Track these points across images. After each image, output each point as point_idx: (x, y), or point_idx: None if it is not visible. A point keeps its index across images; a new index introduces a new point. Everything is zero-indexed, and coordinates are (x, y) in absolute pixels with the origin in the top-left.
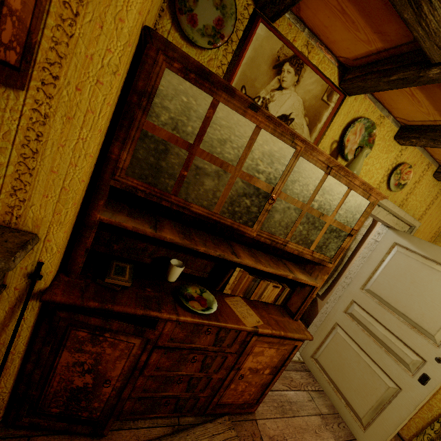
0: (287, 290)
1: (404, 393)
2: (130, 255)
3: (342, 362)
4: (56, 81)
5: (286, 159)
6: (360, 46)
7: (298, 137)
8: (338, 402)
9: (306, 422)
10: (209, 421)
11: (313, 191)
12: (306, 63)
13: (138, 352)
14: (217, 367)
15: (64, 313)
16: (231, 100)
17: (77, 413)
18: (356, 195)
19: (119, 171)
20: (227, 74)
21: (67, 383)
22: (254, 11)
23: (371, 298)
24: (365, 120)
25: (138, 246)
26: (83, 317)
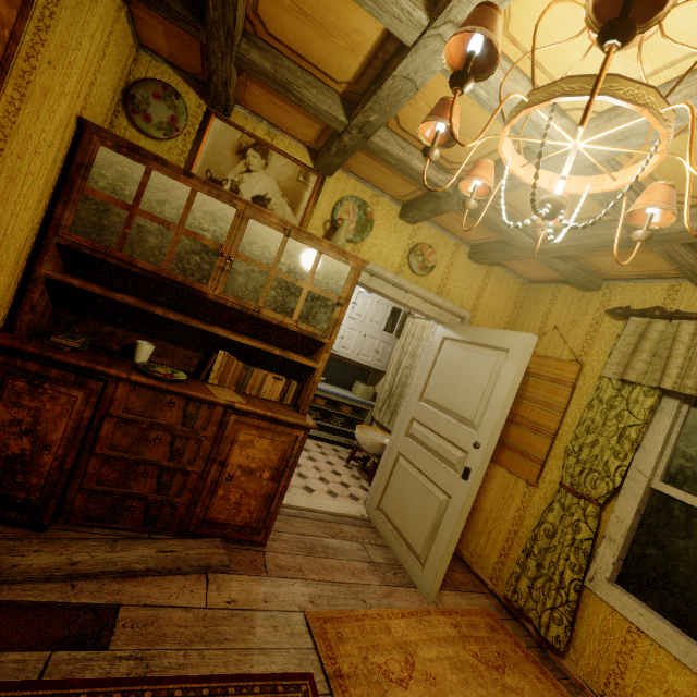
0: (295, 384)
1: (453, 500)
2: (95, 341)
3: (403, 497)
4: (2, 153)
5: (230, 218)
6: (308, 130)
7: (241, 200)
8: (400, 549)
9: (344, 564)
10: (191, 538)
11: (277, 254)
12: (271, 149)
13: (81, 408)
14: (192, 457)
15: (1, 357)
16: (163, 169)
17: (13, 492)
18: (331, 259)
19: (63, 229)
20: (189, 161)
21: (3, 449)
22: (208, 109)
23: (427, 406)
24: (353, 198)
25: (104, 330)
26: (20, 362)
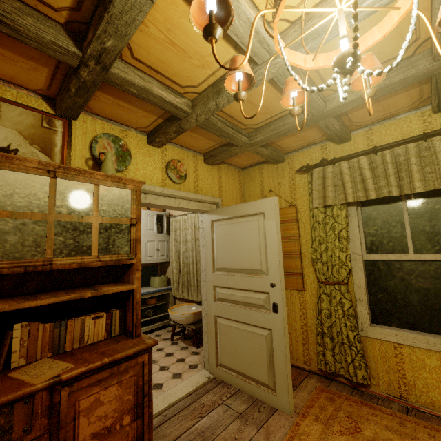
0: (117, 313)
1: (274, 331)
2: None
3: (235, 347)
4: None
5: None
6: (36, 75)
7: None
8: (251, 387)
9: (224, 437)
10: None
11: (48, 198)
12: None
13: None
14: None
15: None
16: None
17: None
18: (110, 188)
19: None
20: None
21: None
22: None
23: (222, 273)
24: (105, 135)
25: None
26: None
